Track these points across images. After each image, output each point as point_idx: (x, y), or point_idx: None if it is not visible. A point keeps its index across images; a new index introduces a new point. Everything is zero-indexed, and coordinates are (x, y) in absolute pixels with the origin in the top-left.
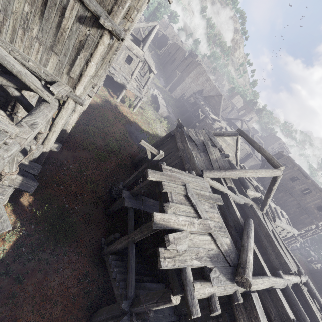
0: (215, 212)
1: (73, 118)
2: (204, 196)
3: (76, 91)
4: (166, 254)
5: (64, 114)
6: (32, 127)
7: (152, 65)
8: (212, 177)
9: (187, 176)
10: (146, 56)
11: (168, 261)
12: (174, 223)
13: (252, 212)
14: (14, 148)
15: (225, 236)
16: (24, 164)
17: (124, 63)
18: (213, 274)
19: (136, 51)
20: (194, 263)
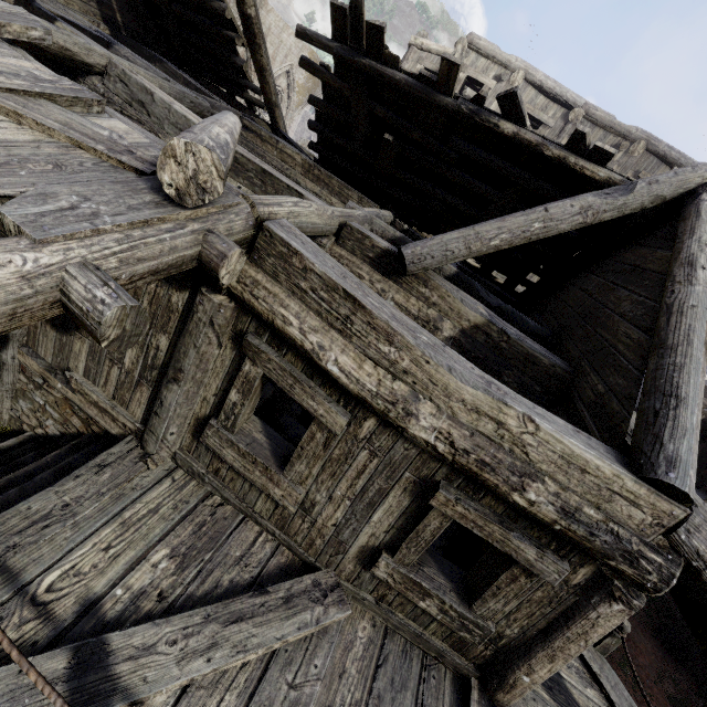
0: None
1: None
2: None
3: None
4: None
5: None
6: None
7: None
8: None
9: None
10: None
11: None
12: None
13: None
14: None
15: None
16: None
17: None
18: None
19: None
20: None
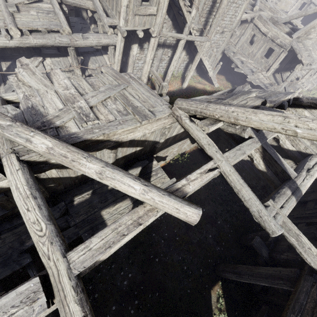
0: (114, 115)
1: (145, 69)
2: (126, 101)
3: (120, 23)
4: (20, 76)
5: (117, 46)
6: (85, 39)
7: (301, 53)
8: (186, 110)
9: (144, 90)
10: (295, 42)
11: (14, 78)
12: (56, 78)
13: (314, 299)
14: (65, 39)
15: (79, 125)
16: None
17: (261, 57)
18: (10, 108)
19: (281, 39)
20: (19, 95)
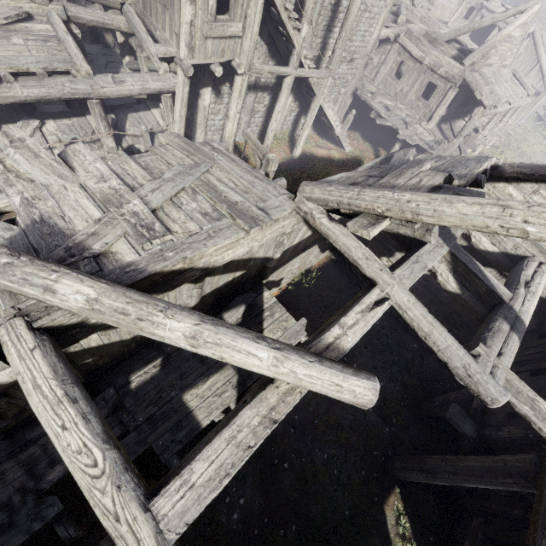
0: (198, 222)
1: (228, 130)
2: (215, 193)
3: (180, 53)
4: (8, 162)
5: (177, 93)
6: (119, 83)
7: (480, 89)
8: (321, 201)
9: (242, 170)
10: (469, 72)
11: None
12: (79, 161)
13: None
14: (82, 86)
15: (136, 248)
16: (140, 151)
17: (417, 98)
18: None
19: (446, 68)
20: (13, 198)
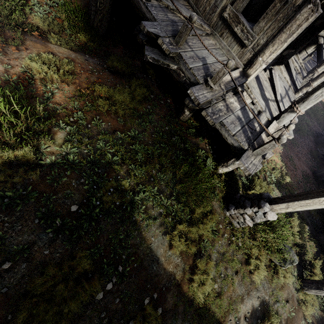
0: None
1: None
2: None
3: None
4: None
5: None
6: None
7: None
8: None
9: None
10: None
11: None
12: None
13: None
14: None
15: None
16: None
17: None
18: None
19: None
20: None
